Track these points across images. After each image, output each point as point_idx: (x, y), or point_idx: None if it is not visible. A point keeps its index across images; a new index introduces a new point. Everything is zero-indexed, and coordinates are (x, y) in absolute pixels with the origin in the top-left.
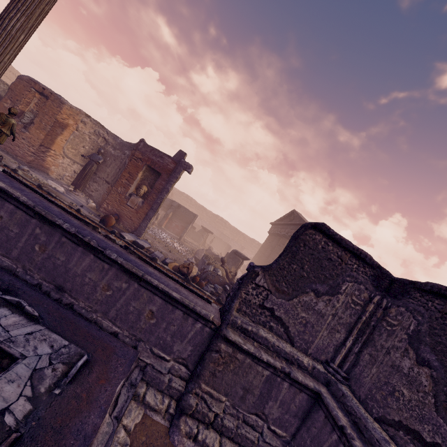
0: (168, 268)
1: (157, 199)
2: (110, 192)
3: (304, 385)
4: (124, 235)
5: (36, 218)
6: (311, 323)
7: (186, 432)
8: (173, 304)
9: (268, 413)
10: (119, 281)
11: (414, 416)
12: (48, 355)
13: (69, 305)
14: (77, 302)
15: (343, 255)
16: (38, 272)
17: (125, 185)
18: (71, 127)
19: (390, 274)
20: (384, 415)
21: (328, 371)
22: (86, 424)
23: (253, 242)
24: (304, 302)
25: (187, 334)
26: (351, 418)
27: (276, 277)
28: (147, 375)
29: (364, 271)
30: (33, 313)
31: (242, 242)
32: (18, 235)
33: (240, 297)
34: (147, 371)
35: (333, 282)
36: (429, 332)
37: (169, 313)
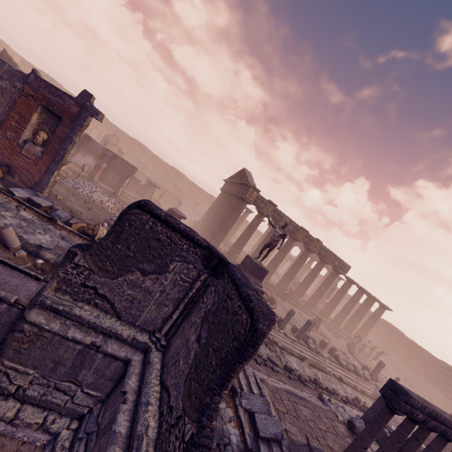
0: (71, 229)
1: (60, 149)
2: None
3: (113, 356)
4: (14, 190)
5: None
6: (139, 299)
7: None
8: None
9: (82, 379)
10: None
11: (175, 383)
12: None
13: None
14: None
15: (173, 235)
16: None
17: (15, 129)
18: None
19: (219, 254)
20: (165, 380)
21: (152, 340)
22: None
23: (211, 198)
24: (131, 280)
25: None
26: (141, 383)
27: (100, 257)
28: None
29: (195, 251)
30: None
31: (199, 197)
32: None
33: (58, 276)
34: None
35: (161, 262)
36: (215, 312)
37: None
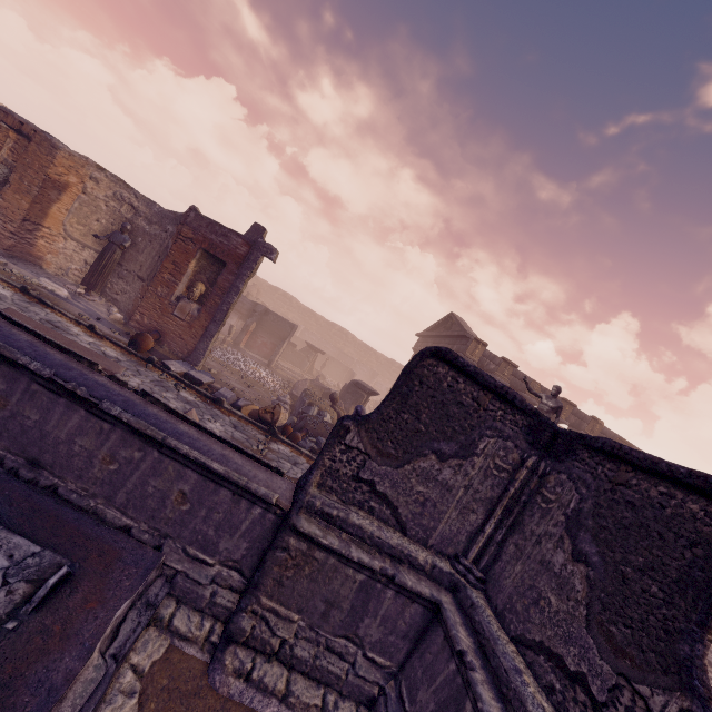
0: (242, 414)
1: (222, 304)
2: (145, 295)
3: (415, 593)
4: (169, 364)
5: None
6: (433, 501)
7: (235, 669)
8: (216, 480)
9: (364, 634)
10: (129, 448)
11: (559, 635)
12: (3, 570)
13: (51, 488)
14: (64, 483)
15: (482, 396)
16: None
17: (168, 283)
18: (74, 188)
19: (553, 423)
20: (523, 633)
21: (457, 571)
22: (55, 671)
23: (392, 365)
24: (422, 469)
25: (240, 524)
26: (478, 638)
27: (378, 434)
28: (176, 588)
29: (514, 420)
30: None
31: (373, 364)
32: None
33: (322, 465)
34: (176, 583)
35: (466, 438)
36: (594, 511)
37: (210, 495)
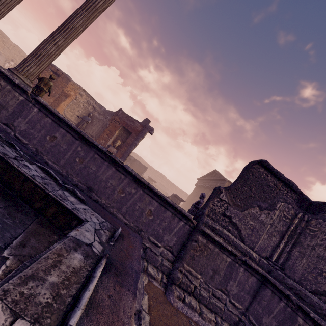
0: None
1: (127, 150)
2: None
3: (255, 269)
4: None
5: (79, 140)
6: (256, 229)
7: (177, 295)
8: (165, 206)
9: (229, 289)
10: (130, 187)
11: None
12: (98, 223)
13: (95, 201)
14: (101, 200)
15: (278, 183)
16: (76, 176)
17: (105, 138)
18: (72, 97)
19: (309, 198)
20: (316, 289)
21: (269, 264)
22: (134, 265)
23: (182, 192)
24: (252, 213)
25: (173, 229)
26: (293, 291)
27: (233, 195)
28: (146, 254)
29: (291, 195)
30: (82, 198)
31: (174, 191)
32: (66, 150)
33: (209, 206)
34: (147, 252)
35: (271, 201)
36: None
37: (162, 213)
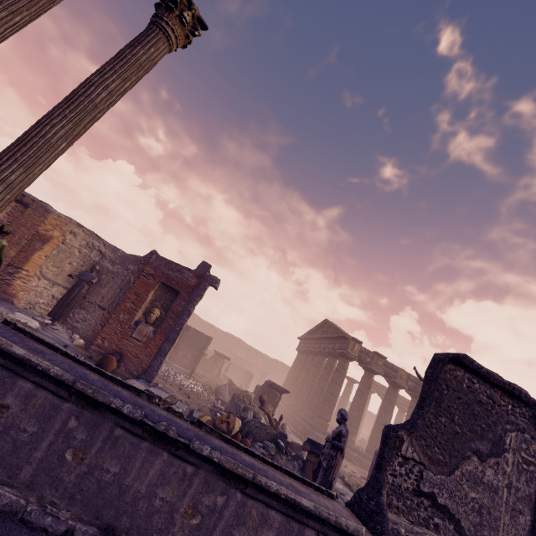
0: None
1: (175, 325)
2: (108, 321)
3: None
4: (132, 383)
5: (71, 401)
6: (486, 507)
7: None
8: (300, 519)
9: None
10: (211, 493)
11: None
12: None
13: None
14: None
15: (493, 393)
16: (67, 505)
17: (130, 310)
18: (56, 240)
19: None
20: None
21: None
22: None
23: (276, 364)
24: (469, 473)
25: None
26: None
27: (425, 440)
28: None
29: (522, 412)
30: None
31: (261, 364)
32: (35, 437)
33: (387, 482)
34: None
35: (493, 435)
36: None
37: None
